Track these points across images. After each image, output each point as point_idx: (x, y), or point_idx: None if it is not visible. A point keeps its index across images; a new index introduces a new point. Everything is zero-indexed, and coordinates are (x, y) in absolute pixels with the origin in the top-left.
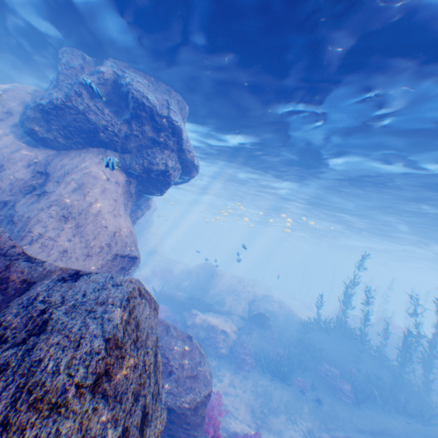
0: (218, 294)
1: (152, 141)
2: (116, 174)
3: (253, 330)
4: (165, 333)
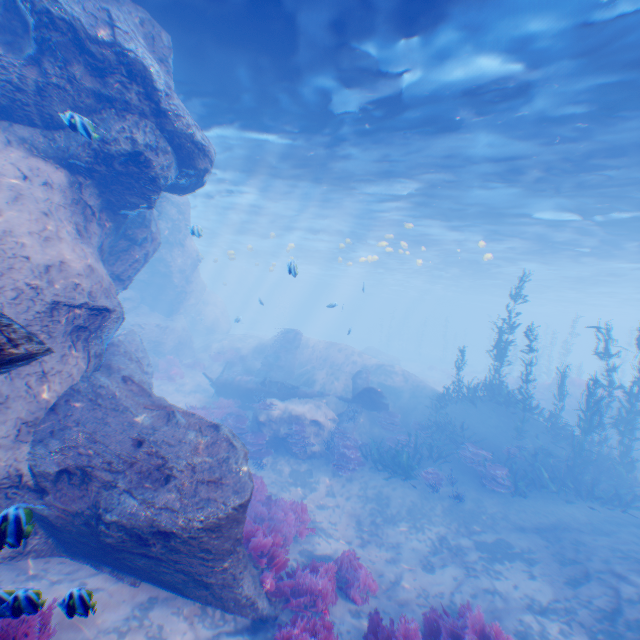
0: (307, 372)
1: (97, 98)
2: (44, 170)
3: (360, 414)
4: (162, 421)
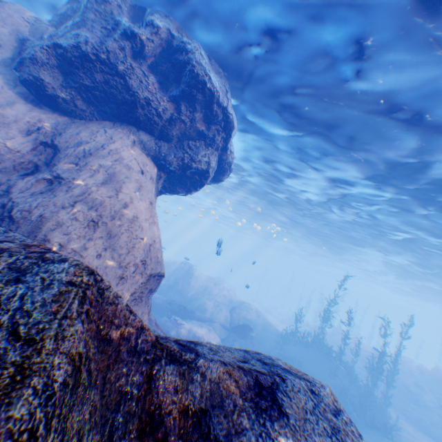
0: (198, 299)
1: (197, 131)
2: (148, 165)
3: (236, 341)
4: None
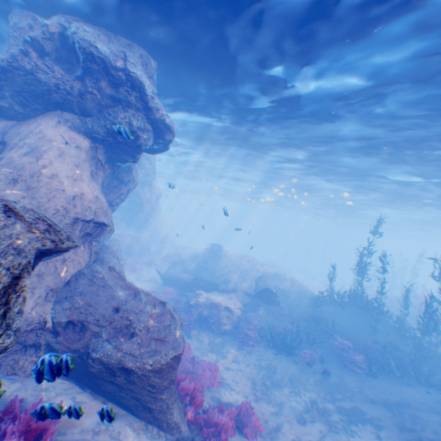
0: (225, 274)
1: (112, 99)
2: (78, 139)
3: (260, 306)
4: (131, 297)
